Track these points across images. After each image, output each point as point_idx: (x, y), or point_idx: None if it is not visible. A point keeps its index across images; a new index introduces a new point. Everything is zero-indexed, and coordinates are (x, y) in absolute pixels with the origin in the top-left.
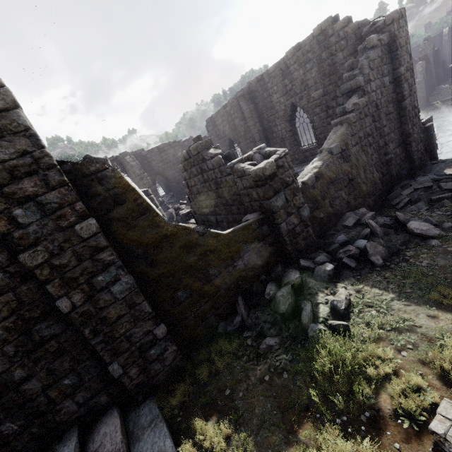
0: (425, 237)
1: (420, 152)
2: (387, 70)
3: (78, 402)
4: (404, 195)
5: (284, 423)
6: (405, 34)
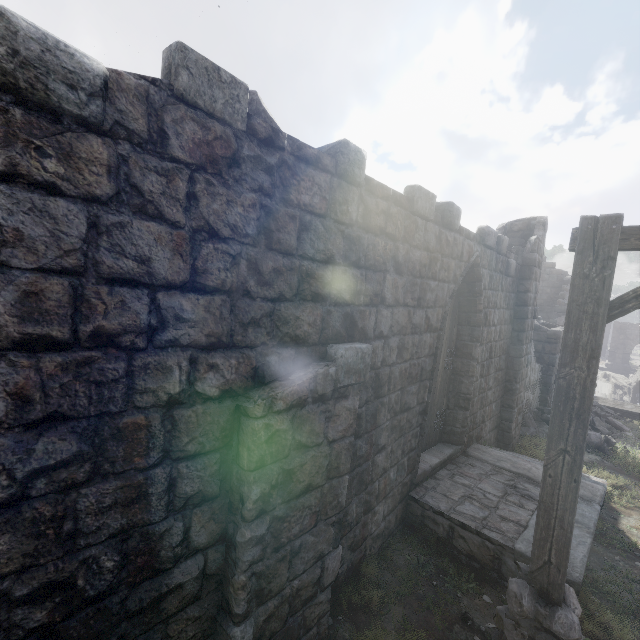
0: (621, 430)
1: None
2: None
3: (489, 427)
4: None
5: (633, 478)
6: None
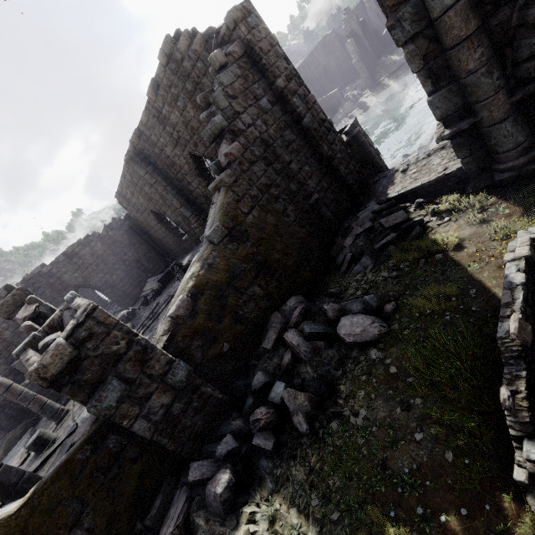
0: (364, 344)
1: (356, 172)
2: (261, 89)
3: None
4: (347, 248)
5: None
6: (266, 34)
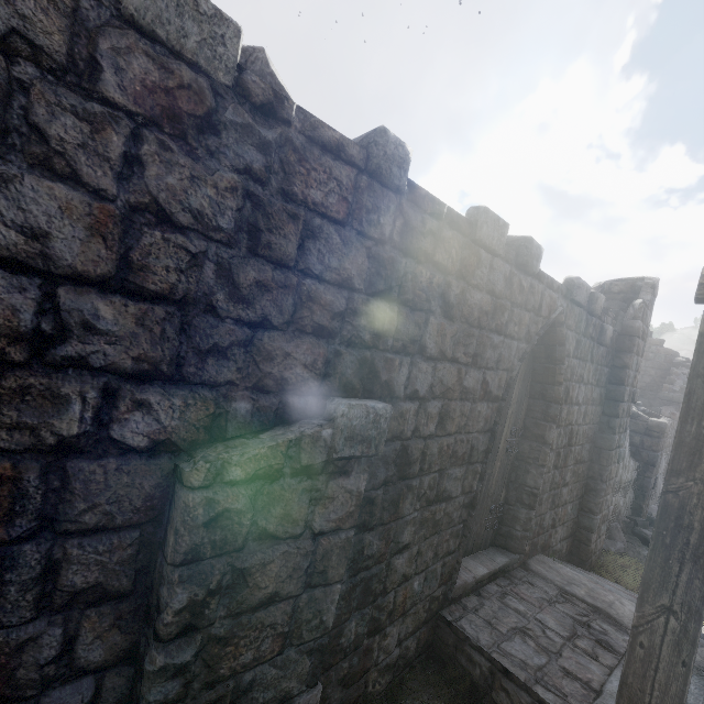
0: None
1: None
2: None
3: (561, 535)
4: None
5: None
6: None
